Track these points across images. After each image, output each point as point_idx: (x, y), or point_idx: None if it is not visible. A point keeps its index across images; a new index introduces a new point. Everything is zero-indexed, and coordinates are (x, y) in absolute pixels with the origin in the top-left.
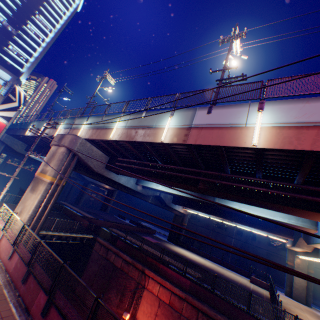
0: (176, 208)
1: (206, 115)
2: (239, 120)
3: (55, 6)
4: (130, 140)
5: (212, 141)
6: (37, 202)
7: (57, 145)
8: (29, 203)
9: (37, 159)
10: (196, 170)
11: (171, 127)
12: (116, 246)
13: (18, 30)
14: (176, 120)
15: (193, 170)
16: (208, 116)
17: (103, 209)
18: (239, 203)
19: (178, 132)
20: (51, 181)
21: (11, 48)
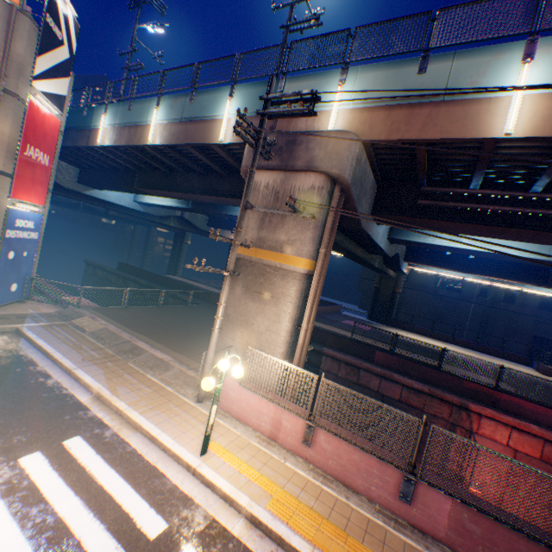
0: (403, 269)
1: None
2: None
3: None
4: None
5: None
6: (290, 323)
7: (279, 168)
8: (264, 326)
9: (106, 199)
10: None
11: None
12: (375, 362)
13: None
14: None
15: None
16: None
17: None
18: None
19: None
20: (308, 271)
21: None
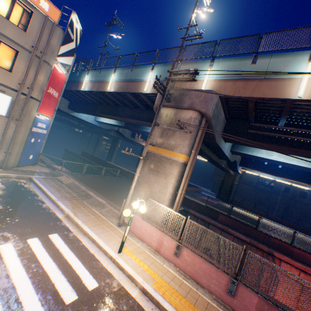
0: (238, 170)
1: None
2: None
3: None
4: None
5: None
6: (172, 189)
7: (174, 107)
8: (158, 189)
9: (80, 118)
10: None
11: None
12: (218, 221)
13: None
14: None
15: None
16: None
17: None
18: None
19: None
20: (184, 161)
21: None
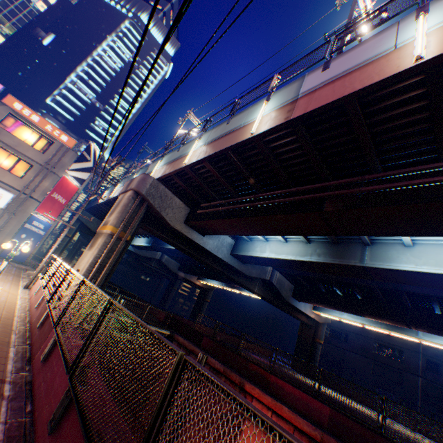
0: (300, 308)
1: (321, 74)
2: (381, 48)
3: (143, 76)
4: (209, 155)
5: (334, 95)
6: (93, 258)
7: (124, 191)
8: (84, 261)
9: None
10: (317, 185)
11: (267, 113)
12: (201, 346)
13: (105, 105)
14: (273, 103)
15: (311, 186)
16: (324, 73)
17: (193, 316)
18: (415, 259)
19: (277, 114)
20: (112, 232)
21: (98, 124)
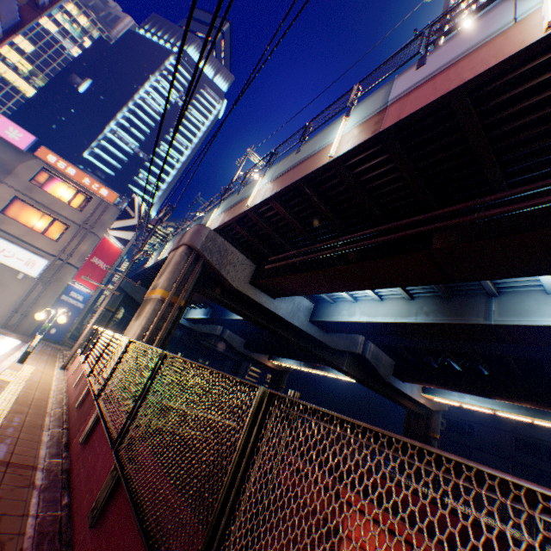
0: (405, 391)
1: (415, 72)
2: (495, 25)
3: (192, 118)
4: (277, 191)
5: (436, 93)
6: (140, 329)
7: (176, 248)
8: (130, 334)
9: None
10: (419, 217)
11: (348, 131)
12: None
13: (150, 154)
14: (355, 118)
15: (412, 219)
16: (419, 71)
17: None
18: None
19: (361, 130)
20: (162, 297)
21: (142, 177)
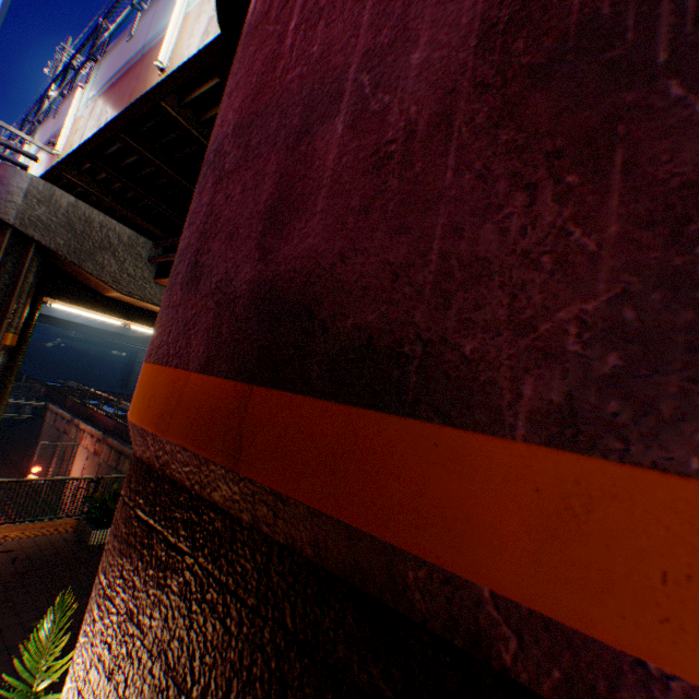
0: None
1: None
2: None
3: None
4: None
5: None
6: None
7: None
8: None
9: None
10: None
11: None
12: (67, 408)
13: None
14: None
15: None
16: None
17: None
18: None
19: None
20: None
21: None
